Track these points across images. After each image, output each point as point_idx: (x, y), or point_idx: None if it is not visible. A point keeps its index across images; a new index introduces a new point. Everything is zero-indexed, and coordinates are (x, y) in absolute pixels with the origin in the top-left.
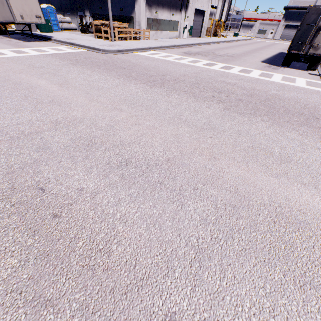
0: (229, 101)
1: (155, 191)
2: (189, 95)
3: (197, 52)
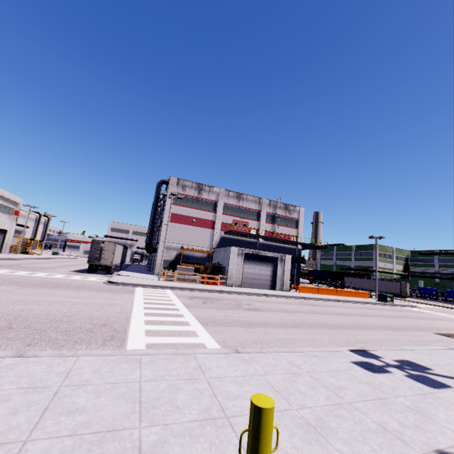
0: (27, 285)
1: None
2: None
3: None
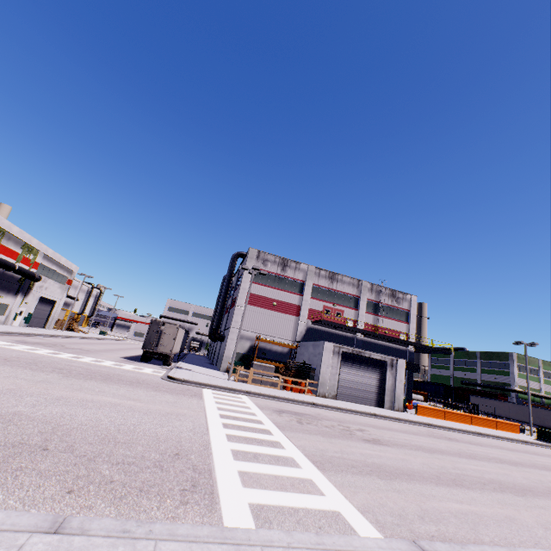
0: (70, 373)
1: (1, 395)
2: (27, 368)
3: (39, 342)
